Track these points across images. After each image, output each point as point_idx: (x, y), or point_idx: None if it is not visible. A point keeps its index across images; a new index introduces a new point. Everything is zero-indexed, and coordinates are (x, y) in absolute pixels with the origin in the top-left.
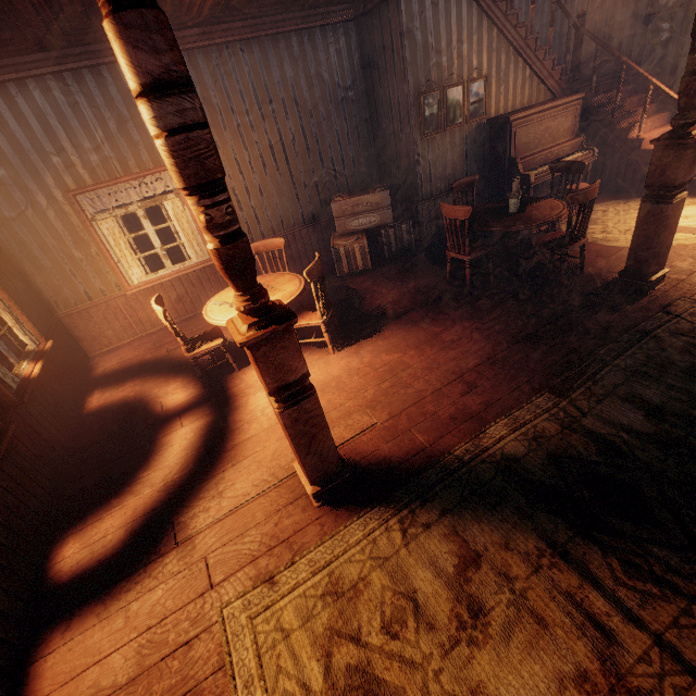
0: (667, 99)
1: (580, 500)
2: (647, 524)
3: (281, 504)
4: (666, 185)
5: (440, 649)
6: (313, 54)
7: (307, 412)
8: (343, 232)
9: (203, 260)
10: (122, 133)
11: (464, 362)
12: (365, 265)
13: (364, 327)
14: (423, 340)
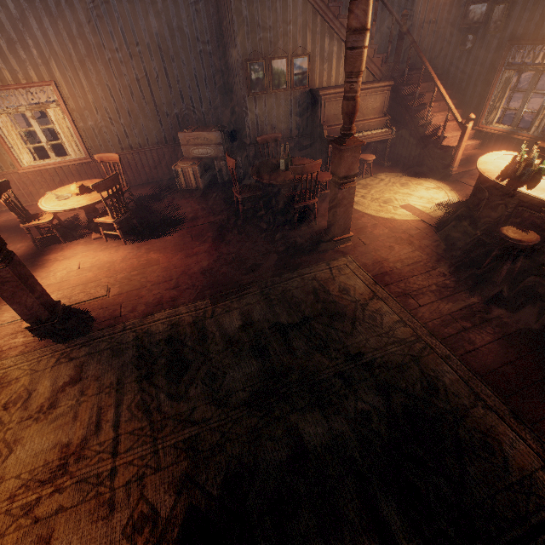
0: (463, 99)
1: (156, 364)
2: (173, 383)
3: (17, 330)
4: (337, 175)
5: (20, 419)
6: (175, 11)
7: (3, 278)
8: (188, 156)
9: (81, 158)
10: (11, 51)
11: (189, 269)
12: (199, 185)
13: (159, 231)
14: (182, 249)
